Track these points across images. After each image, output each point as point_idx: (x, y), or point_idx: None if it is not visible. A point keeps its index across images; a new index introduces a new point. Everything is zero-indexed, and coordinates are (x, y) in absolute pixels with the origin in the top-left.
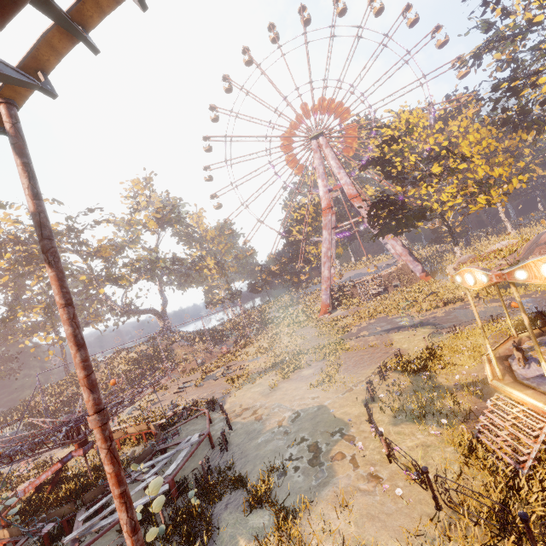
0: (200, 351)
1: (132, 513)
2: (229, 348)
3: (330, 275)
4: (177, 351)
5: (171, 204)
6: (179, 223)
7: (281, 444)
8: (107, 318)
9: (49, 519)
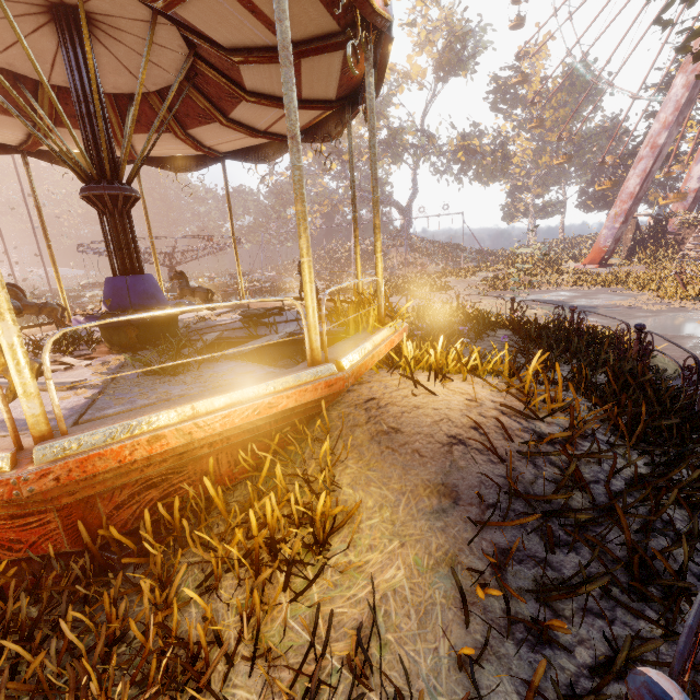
0: (409, 263)
1: None
2: (425, 268)
3: (643, 191)
4: (391, 256)
5: (455, 31)
6: (460, 67)
7: None
8: (359, 202)
9: None
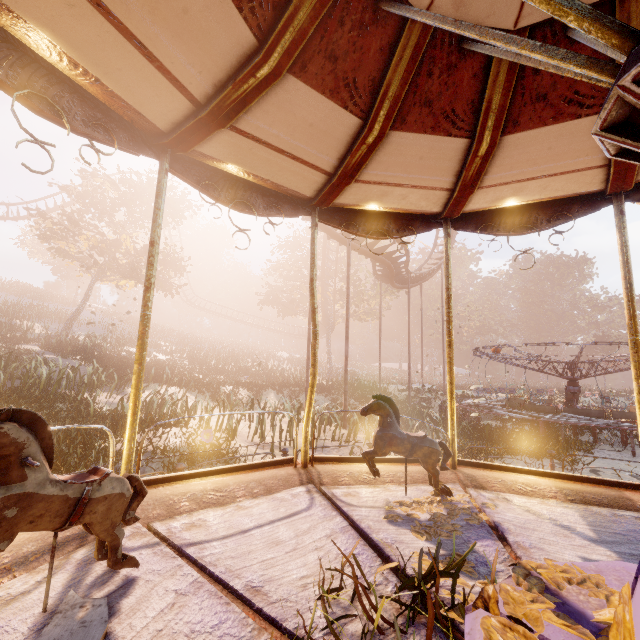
0: None
1: (346, 323)
2: None
3: None
4: None
5: None
6: None
7: (639, 473)
8: None
9: (511, 404)
